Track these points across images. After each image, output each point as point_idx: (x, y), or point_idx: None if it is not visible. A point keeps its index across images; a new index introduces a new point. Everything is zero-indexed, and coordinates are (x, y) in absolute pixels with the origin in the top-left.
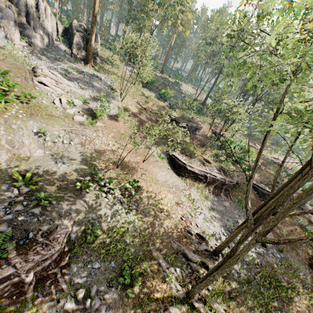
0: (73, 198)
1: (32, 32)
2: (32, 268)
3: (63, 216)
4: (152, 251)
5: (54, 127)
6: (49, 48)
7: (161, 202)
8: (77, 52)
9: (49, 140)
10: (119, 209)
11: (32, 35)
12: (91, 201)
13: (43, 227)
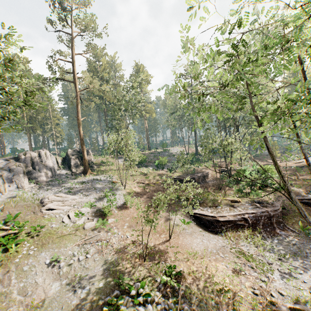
0: None
1: (37, 173)
2: None
3: None
4: None
5: (67, 247)
6: (53, 178)
7: (215, 281)
8: (76, 170)
9: (63, 265)
10: None
11: (37, 176)
12: None
13: None
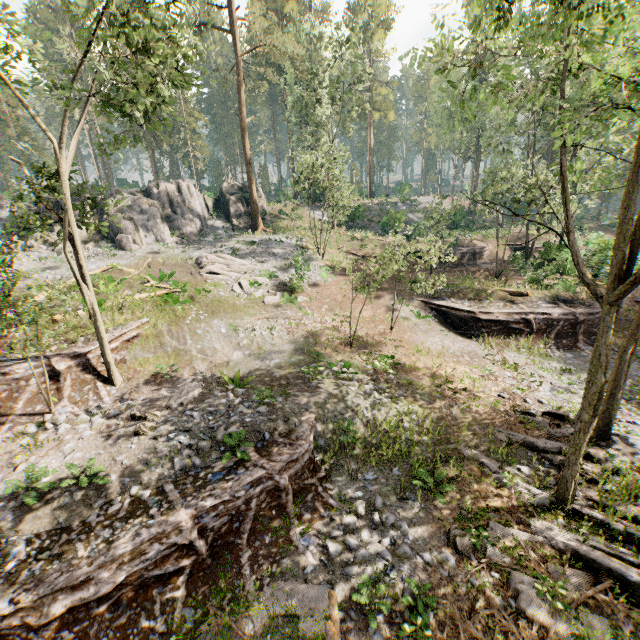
0: (302, 392)
1: (181, 221)
2: (283, 469)
3: (298, 413)
4: (460, 449)
5: (244, 320)
6: (204, 232)
7: (448, 380)
8: (238, 222)
9: (243, 338)
10: (376, 399)
11: (182, 225)
12: (329, 391)
13: (278, 426)
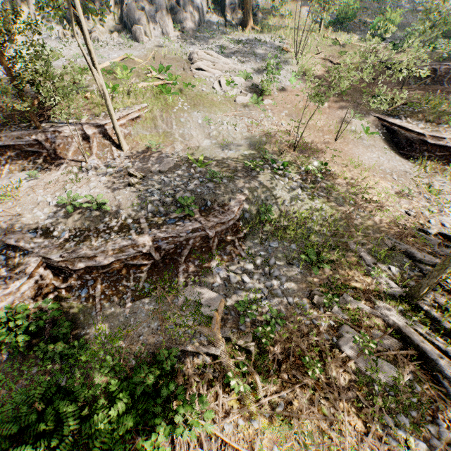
0: (243, 178)
1: (182, 14)
2: (213, 227)
3: (235, 193)
4: (349, 243)
5: (217, 115)
6: (201, 27)
7: (366, 191)
8: (231, 18)
9: (213, 130)
10: (299, 194)
11: (183, 19)
12: (263, 182)
13: (218, 198)
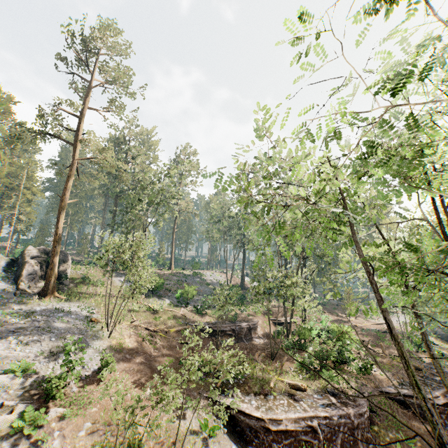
0: None
1: None
2: None
3: None
4: None
5: None
6: None
7: None
8: (28, 285)
9: None
10: None
11: None
12: None
13: None
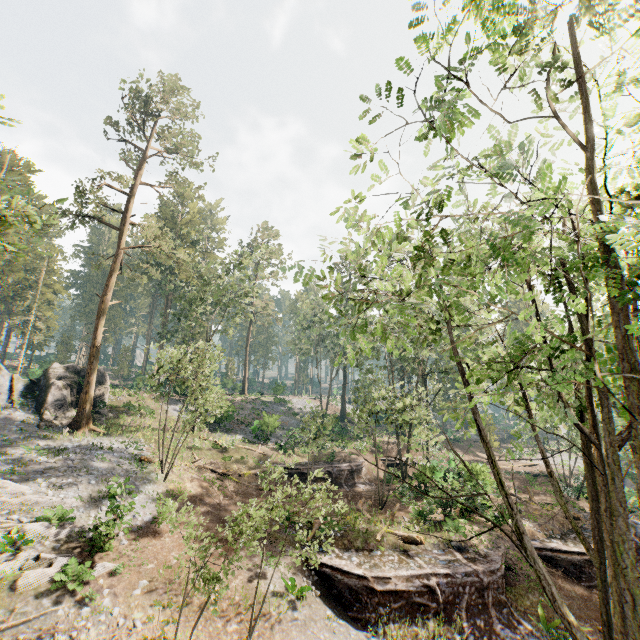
0: None
1: None
2: None
3: None
4: None
5: None
6: None
7: None
8: (54, 415)
9: None
10: None
11: None
12: None
13: None
